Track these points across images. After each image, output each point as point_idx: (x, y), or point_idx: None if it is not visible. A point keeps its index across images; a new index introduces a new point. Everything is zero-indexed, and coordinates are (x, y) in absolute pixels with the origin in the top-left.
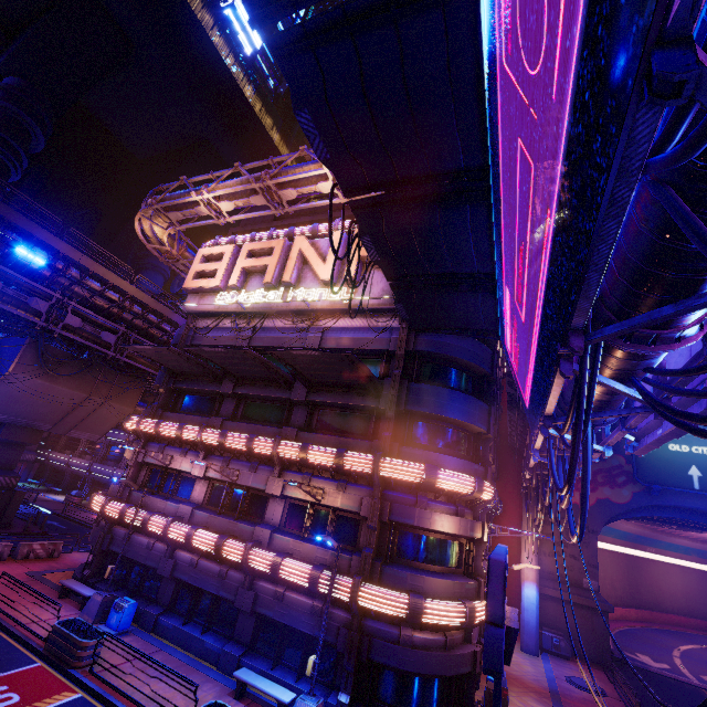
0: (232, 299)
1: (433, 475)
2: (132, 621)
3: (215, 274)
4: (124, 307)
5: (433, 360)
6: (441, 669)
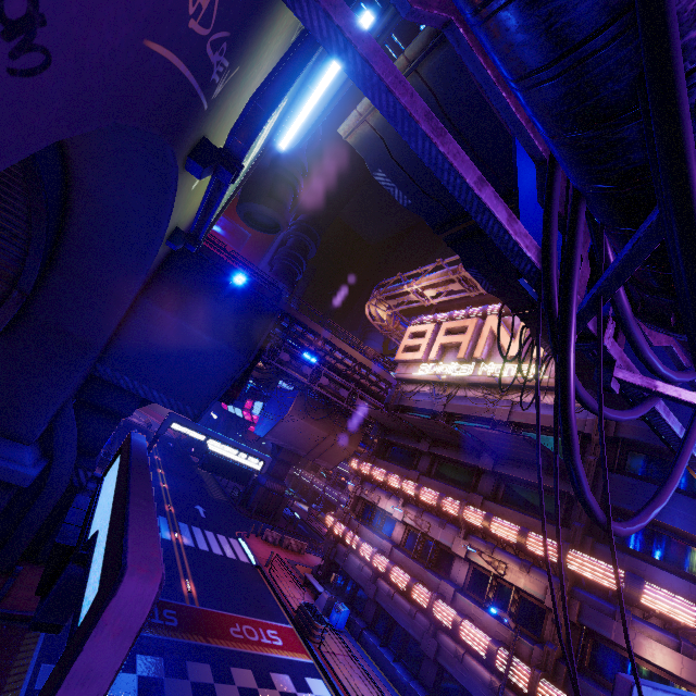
0: (431, 370)
1: (636, 587)
2: (345, 624)
3: (419, 348)
4: (354, 370)
5: (643, 450)
6: None
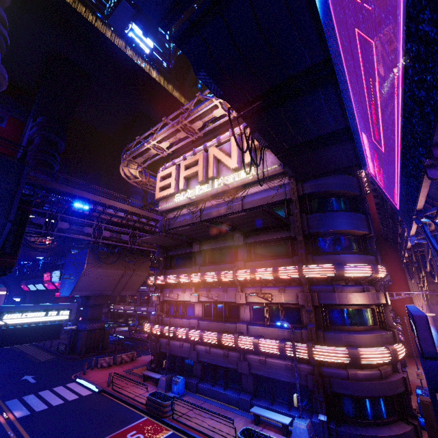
0: (184, 197)
1: (341, 269)
2: (184, 388)
3: (170, 185)
4: (128, 219)
5: (318, 196)
6: (383, 392)
